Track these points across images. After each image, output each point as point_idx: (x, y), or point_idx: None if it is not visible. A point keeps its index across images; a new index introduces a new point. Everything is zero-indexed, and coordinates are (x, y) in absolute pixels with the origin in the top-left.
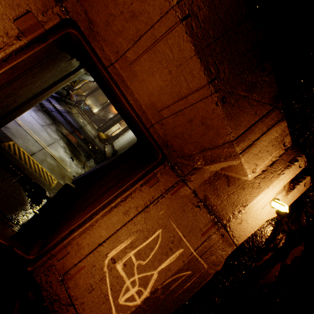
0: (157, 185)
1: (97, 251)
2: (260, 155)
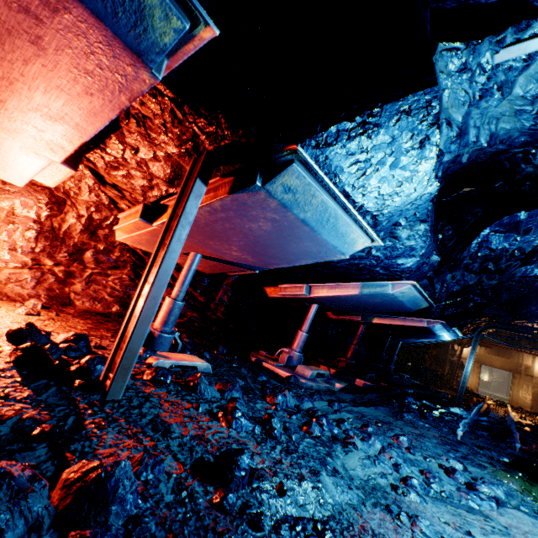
0: (516, 377)
1: (517, 395)
2: (527, 360)
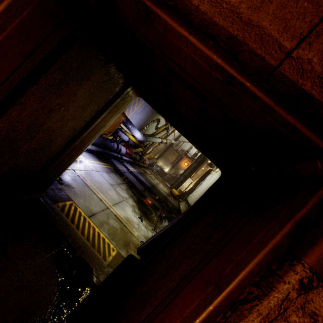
0: None
1: None
2: None
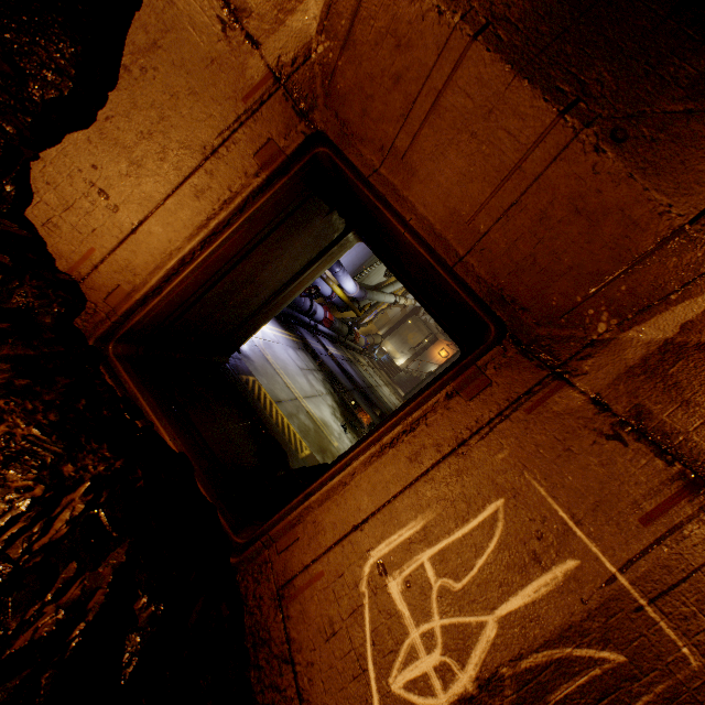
0: (487, 393)
1: (349, 541)
2: None
